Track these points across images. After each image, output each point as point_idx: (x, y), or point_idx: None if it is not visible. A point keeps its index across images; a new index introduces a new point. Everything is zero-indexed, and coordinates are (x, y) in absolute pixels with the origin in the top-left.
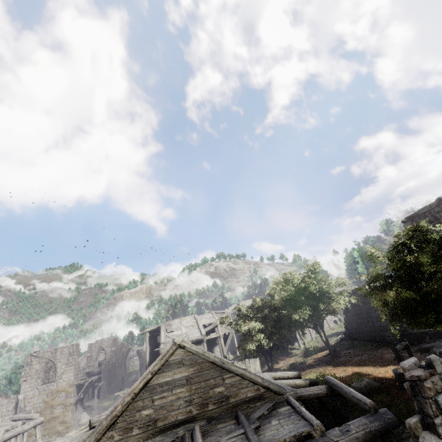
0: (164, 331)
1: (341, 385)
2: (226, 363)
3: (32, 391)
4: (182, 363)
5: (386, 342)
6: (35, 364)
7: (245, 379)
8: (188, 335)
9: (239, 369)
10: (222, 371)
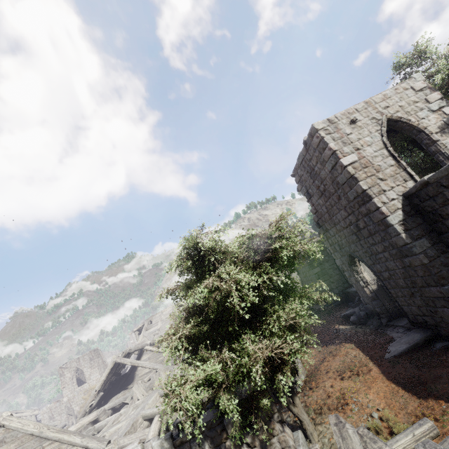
0: (145, 328)
1: (147, 435)
2: (44, 432)
3: (72, 393)
4: (4, 441)
5: (329, 304)
6: (67, 373)
7: (64, 443)
8: (160, 330)
9: (57, 435)
10: (42, 440)
